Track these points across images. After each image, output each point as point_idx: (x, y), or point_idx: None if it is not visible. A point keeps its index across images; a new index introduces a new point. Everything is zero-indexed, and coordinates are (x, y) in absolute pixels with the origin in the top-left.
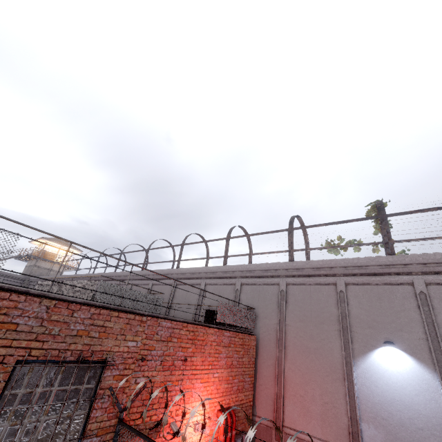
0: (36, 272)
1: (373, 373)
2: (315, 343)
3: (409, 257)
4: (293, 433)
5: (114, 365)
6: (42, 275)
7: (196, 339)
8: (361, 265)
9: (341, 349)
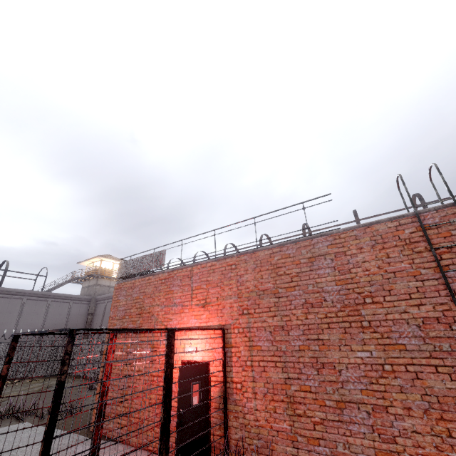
0: (100, 291)
1: None
2: None
3: None
4: None
5: None
6: (105, 293)
7: None
8: None
9: None
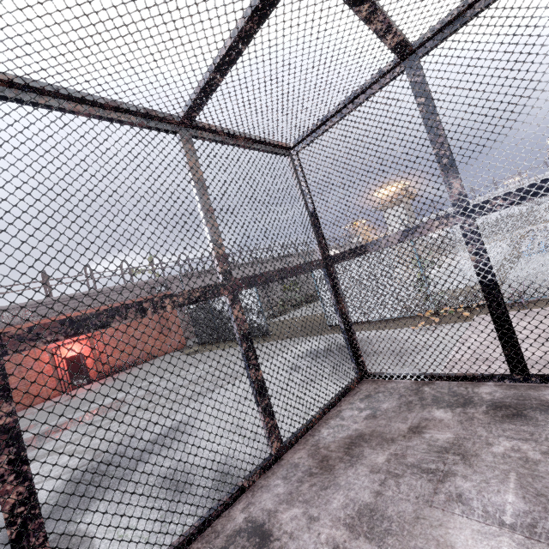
0: None
1: None
2: None
3: (170, 277)
4: None
5: None
6: None
7: None
8: (158, 280)
9: None
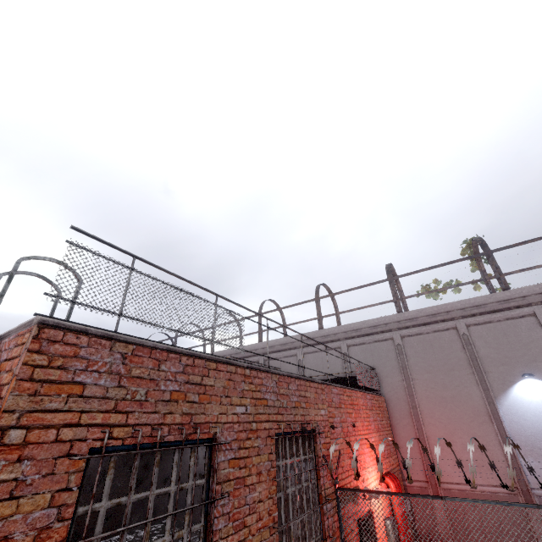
0: None
1: (518, 408)
2: (450, 391)
3: (526, 289)
4: (452, 486)
5: (324, 433)
6: None
7: (353, 404)
8: (479, 304)
9: (479, 392)
